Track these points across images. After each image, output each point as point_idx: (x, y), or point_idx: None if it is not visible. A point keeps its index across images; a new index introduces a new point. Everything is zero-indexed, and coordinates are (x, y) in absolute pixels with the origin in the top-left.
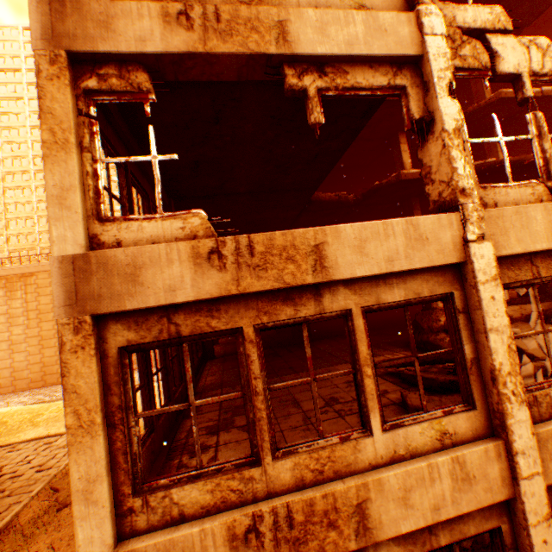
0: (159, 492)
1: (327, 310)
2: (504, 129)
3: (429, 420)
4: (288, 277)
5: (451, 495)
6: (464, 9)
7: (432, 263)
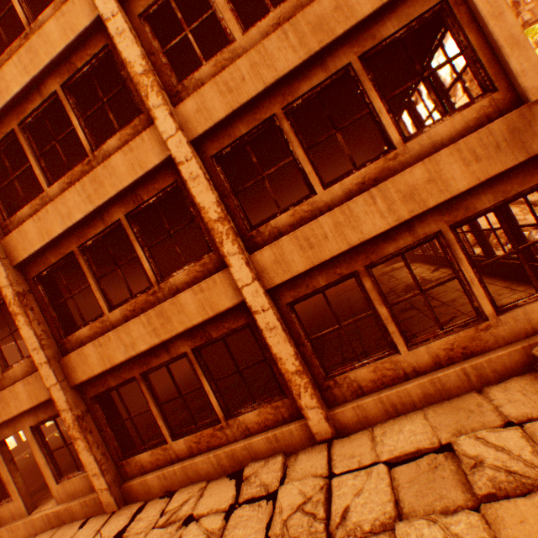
0: None
1: None
2: None
3: None
4: None
5: None
6: None
7: None
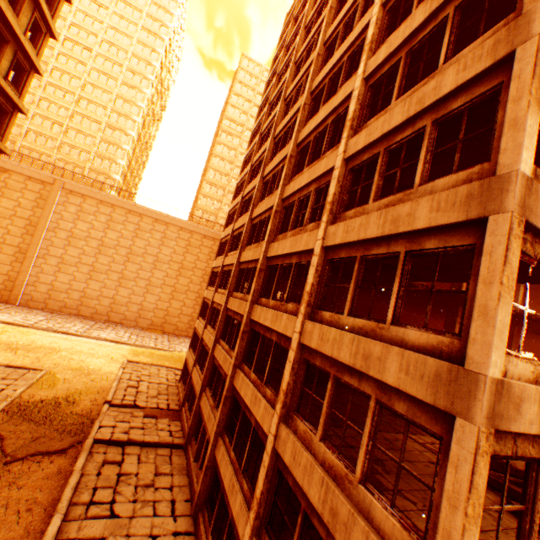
0: None
1: None
2: None
3: None
4: None
5: None
6: None
7: None
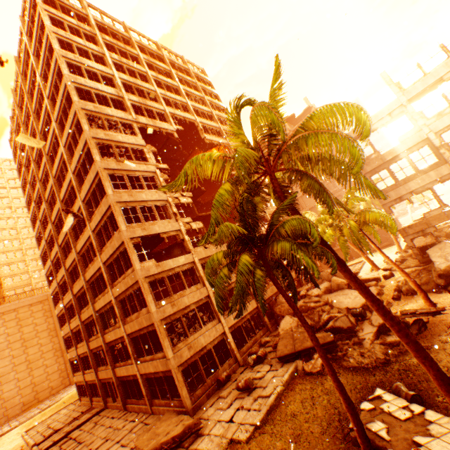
0: (160, 302)
1: (176, 271)
2: (204, 221)
3: (195, 286)
4: (170, 267)
5: (200, 295)
6: (185, 219)
7: (189, 262)
